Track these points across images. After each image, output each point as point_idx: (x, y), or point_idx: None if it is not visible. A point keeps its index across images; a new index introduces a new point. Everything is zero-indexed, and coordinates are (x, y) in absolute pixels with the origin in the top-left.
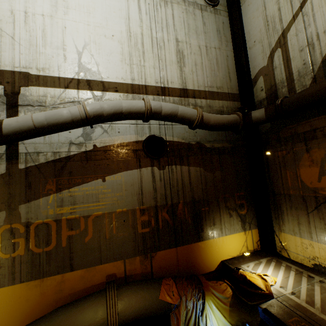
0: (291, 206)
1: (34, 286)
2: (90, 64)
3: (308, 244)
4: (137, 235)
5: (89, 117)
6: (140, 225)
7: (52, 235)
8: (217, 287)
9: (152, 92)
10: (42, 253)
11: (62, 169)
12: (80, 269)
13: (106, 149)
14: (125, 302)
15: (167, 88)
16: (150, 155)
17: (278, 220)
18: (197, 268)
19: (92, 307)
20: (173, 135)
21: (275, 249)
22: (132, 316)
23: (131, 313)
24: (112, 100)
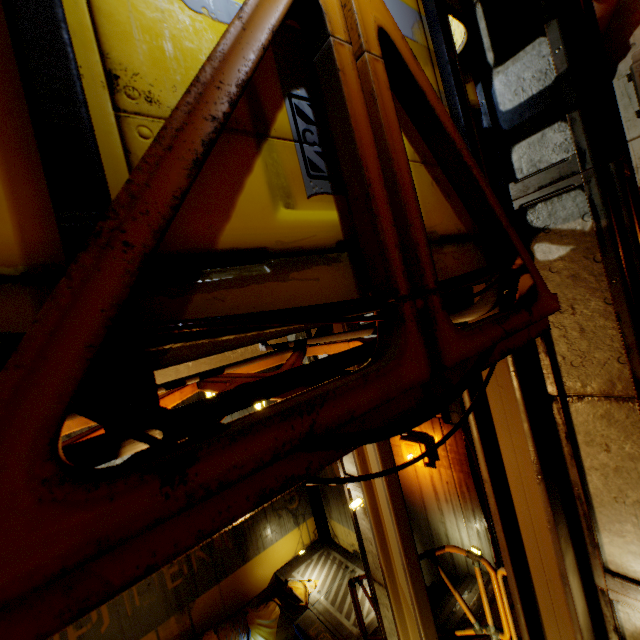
0: (333, 495)
1: None
2: None
3: (348, 532)
4: (168, 593)
5: None
6: (170, 580)
7: None
8: (264, 612)
9: None
10: None
11: None
12: None
13: None
14: None
15: None
16: None
17: (328, 507)
18: (247, 594)
19: None
20: None
21: (330, 536)
22: None
23: None
24: None
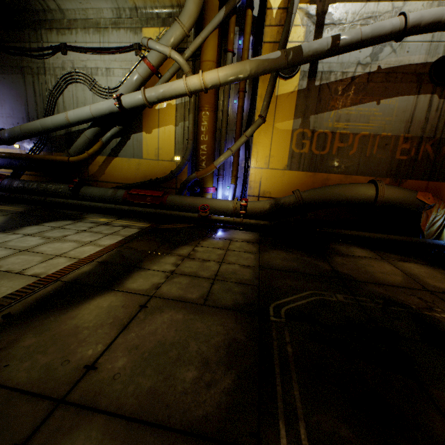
0: None
1: (309, 176)
2: None
3: None
4: (393, 160)
5: (408, 28)
6: (398, 152)
7: (327, 144)
8: None
9: None
10: (318, 155)
11: (345, 89)
12: (340, 175)
13: (389, 71)
14: (388, 190)
15: None
16: (435, 80)
17: None
18: None
19: (365, 186)
20: None
21: None
22: (392, 201)
23: (392, 198)
24: (412, 12)
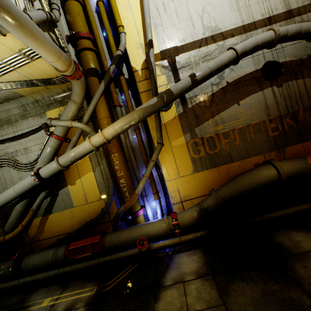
0: None
1: (214, 171)
2: (210, 23)
3: None
4: (269, 138)
5: (239, 55)
6: (270, 131)
7: (216, 143)
8: None
9: (260, 26)
10: (213, 154)
11: (211, 103)
12: (237, 161)
13: (235, 82)
14: (285, 166)
15: (273, 17)
16: (269, 78)
17: None
18: None
19: (265, 169)
20: (285, 56)
21: None
22: (292, 173)
23: (291, 171)
24: (231, 45)
